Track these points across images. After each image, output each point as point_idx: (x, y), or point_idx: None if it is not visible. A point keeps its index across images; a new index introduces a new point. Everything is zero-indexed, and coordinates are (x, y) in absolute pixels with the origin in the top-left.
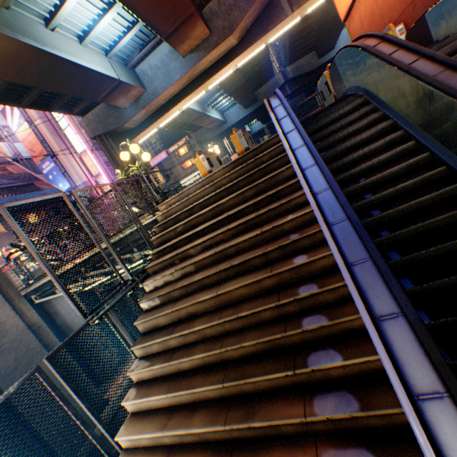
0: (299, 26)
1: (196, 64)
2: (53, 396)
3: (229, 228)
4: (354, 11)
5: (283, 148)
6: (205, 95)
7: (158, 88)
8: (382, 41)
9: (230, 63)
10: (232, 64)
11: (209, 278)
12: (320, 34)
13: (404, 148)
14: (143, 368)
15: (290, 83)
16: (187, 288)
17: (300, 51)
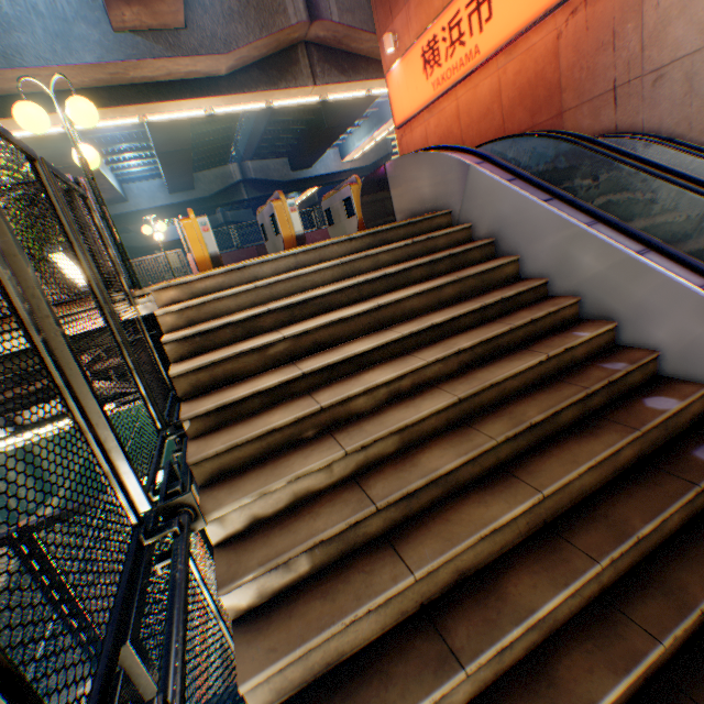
0: (284, 115)
1: (144, 59)
2: None
3: (461, 348)
4: (419, 122)
5: (468, 233)
6: (105, 132)
7: (27, 52)
8: (588, 144)
9: (208, 98)
10: (208, 102)
11: (474, 461)
12: (304, 141)
13: None
14: None
15: (249, 184)
16: (411, 501)
17: (273, 149)
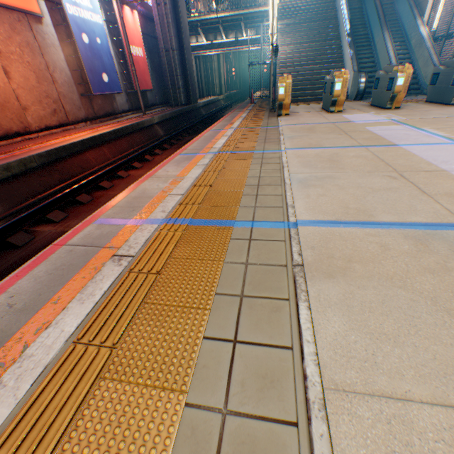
0: None
1: None
2: (192, 75)
3: (312, 14)
4: None
5: (333, 0)
6: None
7: None
8: None
9: None
10: None
11: (304, 24)
12: None
13: (361, 14)
14: (283, 36)
15: None
16: (296, 25)
17: None
